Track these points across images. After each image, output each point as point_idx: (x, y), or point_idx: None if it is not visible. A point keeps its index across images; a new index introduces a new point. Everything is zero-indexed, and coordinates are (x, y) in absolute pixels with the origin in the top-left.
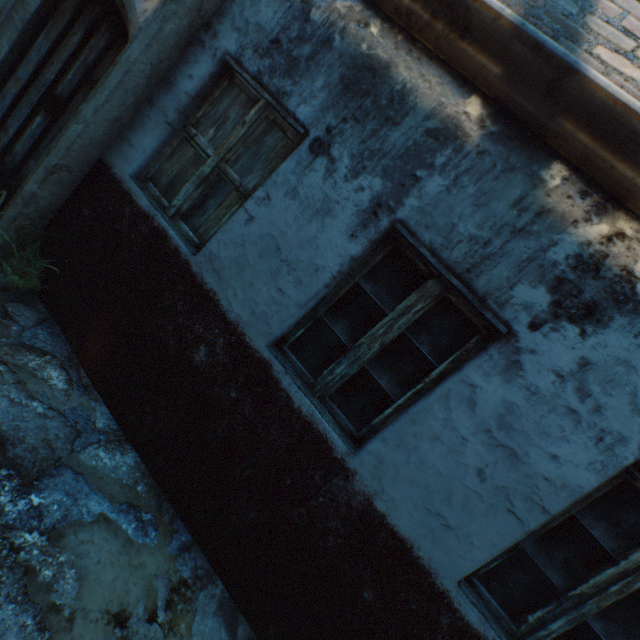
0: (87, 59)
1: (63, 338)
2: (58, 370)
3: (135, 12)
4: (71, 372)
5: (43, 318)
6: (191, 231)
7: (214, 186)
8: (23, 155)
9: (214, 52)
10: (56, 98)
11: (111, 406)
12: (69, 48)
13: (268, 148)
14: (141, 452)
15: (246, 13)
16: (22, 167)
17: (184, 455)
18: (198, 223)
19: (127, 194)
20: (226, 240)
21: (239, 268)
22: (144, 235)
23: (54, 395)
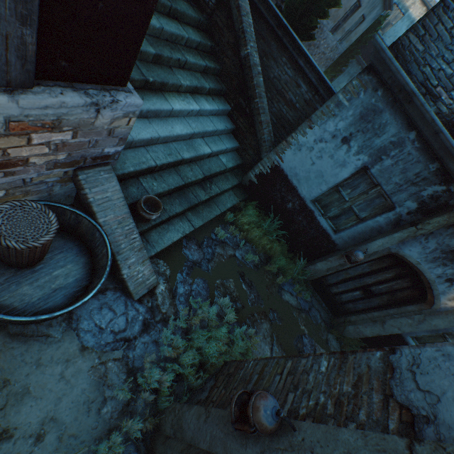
0: (392, 285)
1: None
2: None
3: (439, 301)
4: None
5: None
6: None
7: None
8: (345, 300)
9: None
10: (370, 291)
11: None
12: (382, 276)
13: None
14: None
15: None
16: (344, 303)
17: None
18: None
19: (405, 342)
20: None
21: None
22: None
23: None
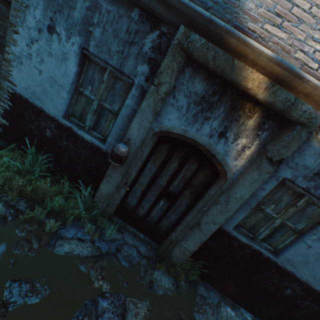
0: (185, 175)
1: (212, 288)
2: (226, 306)
3: (228, 165)
4: (227, 302)
5: (203, 284)
6: (267, 245)
7: (277, 228)
8: (157, 217)
9: (276, 178)
10: (171, 194)
11: (243, 307)
12: (170, 169)
13: (308, 213)
14: (262, 319)
15: (295, 159)
16: (159, 222)
17: (284, 319)
18: (271, 242)
19: (233, 237)
20: (296, 254)
21: (304, 263)
22: (247, 252)
23: (236, 319)
